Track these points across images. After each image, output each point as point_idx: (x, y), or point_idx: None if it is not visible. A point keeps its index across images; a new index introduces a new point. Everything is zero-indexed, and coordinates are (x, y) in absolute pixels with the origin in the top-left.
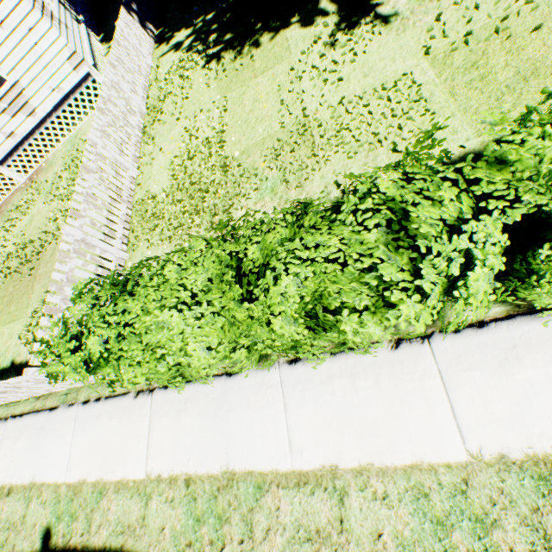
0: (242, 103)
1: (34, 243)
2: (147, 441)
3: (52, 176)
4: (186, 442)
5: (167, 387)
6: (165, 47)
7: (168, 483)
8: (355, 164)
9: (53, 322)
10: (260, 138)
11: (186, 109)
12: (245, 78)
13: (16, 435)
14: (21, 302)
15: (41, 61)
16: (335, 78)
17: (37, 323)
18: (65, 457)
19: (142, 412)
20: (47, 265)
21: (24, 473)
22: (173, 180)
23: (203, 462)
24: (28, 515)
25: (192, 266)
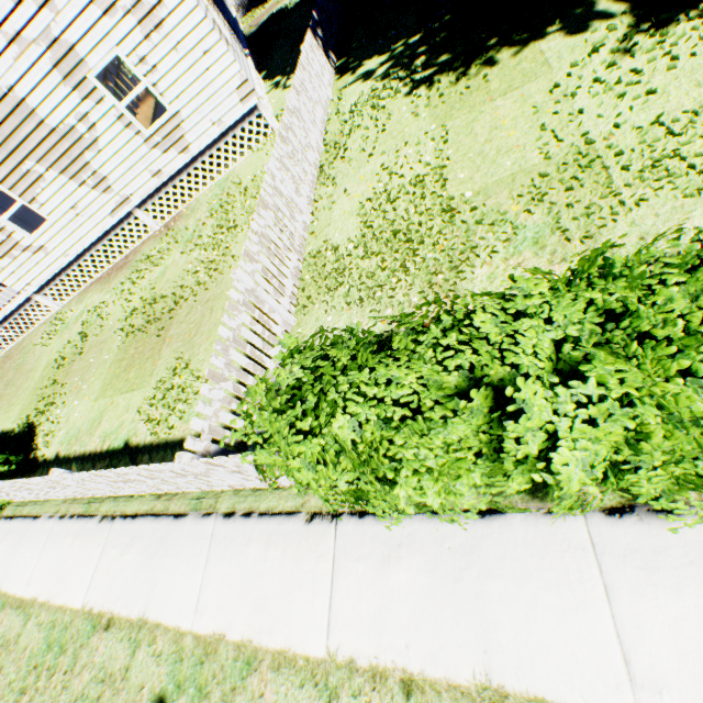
0: (472, 132)
1: (166, 299)
2: (328, 595)
3: (193, 223)
4: (401, 613)
5: (363, 515)
6: (349, 77)
7: (369, 678)
8: (700, 205)
9: (263, 385)
10: (505, 174)
11: (382, 143)
12: (474, 103)
13: (125, 542)
14: (144, 368)
15: (208, 90)
16: (639, 92)
17: (163, 396)
18: (194, 592)
19: (320, 547)
20: (181, 325)
21: (131, 602)
22: (364, 228)
23: (437, 658)
24: (133, 668)
25: (528, 318)
